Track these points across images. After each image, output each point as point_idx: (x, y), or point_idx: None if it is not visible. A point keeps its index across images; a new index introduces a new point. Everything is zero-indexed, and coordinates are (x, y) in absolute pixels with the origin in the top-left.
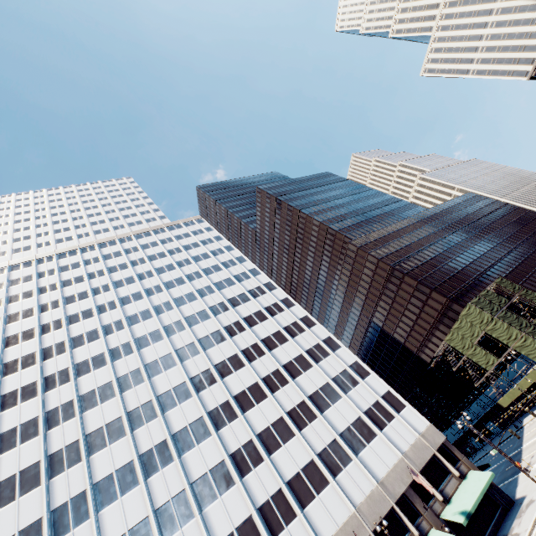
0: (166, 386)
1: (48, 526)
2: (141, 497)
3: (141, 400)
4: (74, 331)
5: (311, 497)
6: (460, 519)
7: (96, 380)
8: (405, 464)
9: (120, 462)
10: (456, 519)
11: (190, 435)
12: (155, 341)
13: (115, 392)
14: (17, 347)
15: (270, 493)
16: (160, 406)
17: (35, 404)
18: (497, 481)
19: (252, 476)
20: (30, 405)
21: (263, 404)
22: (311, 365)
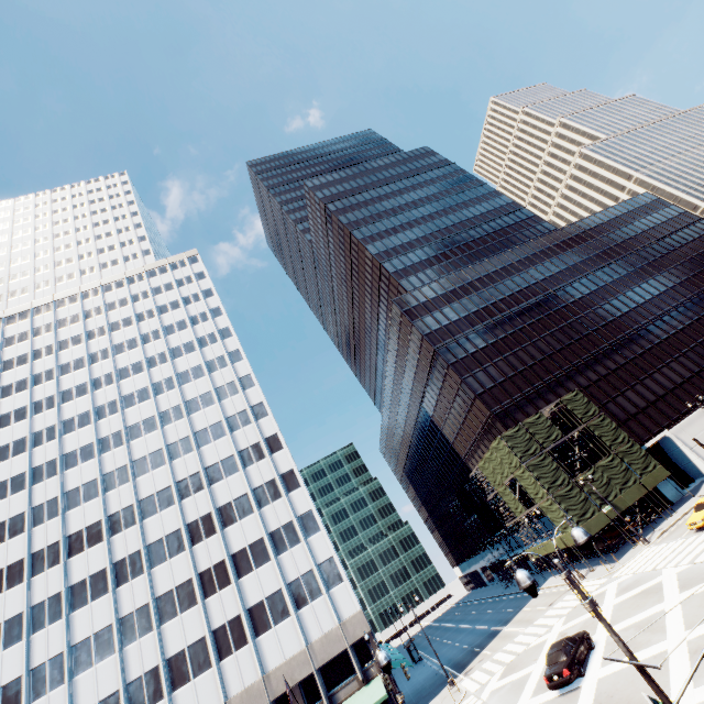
0: (79, 524)
1: None
2: (21, 654)
3: (48, 540)
4: (2, 439)
5: (186, 679)
6: None
7: (10, 509)
8: (305, 657)
9: (10, 613)
10: None
11: (87, 590)
12: (84, 460)
13: (26, 526)
14: None
15: (146, 669)
16: (66, 550)
17: None
18: (459, 658)
19: (134, 647)
20: None
21: (176, 560)
22: (252, 511)
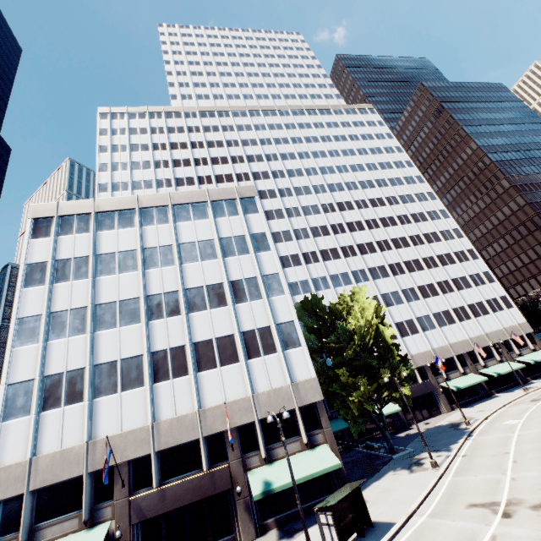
0: (360, 240)
1: (312, 284)
2: None
3: (346, 243)
4: (294, 183)
5: (445, 324)
6: (529, 361)
7: (317, 221)
8: (503, 332)
9: (340, 270)
10: (527, 361)
11: (378, 272)
12: (349, 209)
13: (330, 233)
14: (261, 182)
15: (423, 315)
16: (358, 251)
17: (285, 223)
18: None
19: (413, 304)
20: (283, 222)
21: (421, 273)
22: (455, 262)
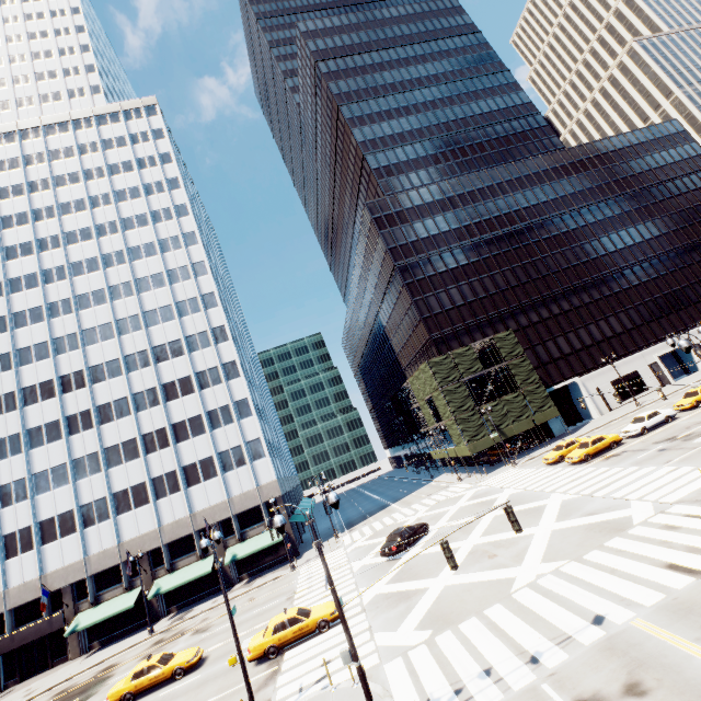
0: (32, 380)
1: None
2: None
3: (4, 389)
4: None
5: (128, 509)
6: (227, 560)
7: None
8: (226, 506)
9: None
10: (227, 558)
11: (43, 435)
12: (33, 322)
13: None
14: None
15: (96, 498)
16: (22, 400)
17: None
18: (354, 519)
19: (86, 482)
20: None
21: (123, 422)
22: (193, 391)
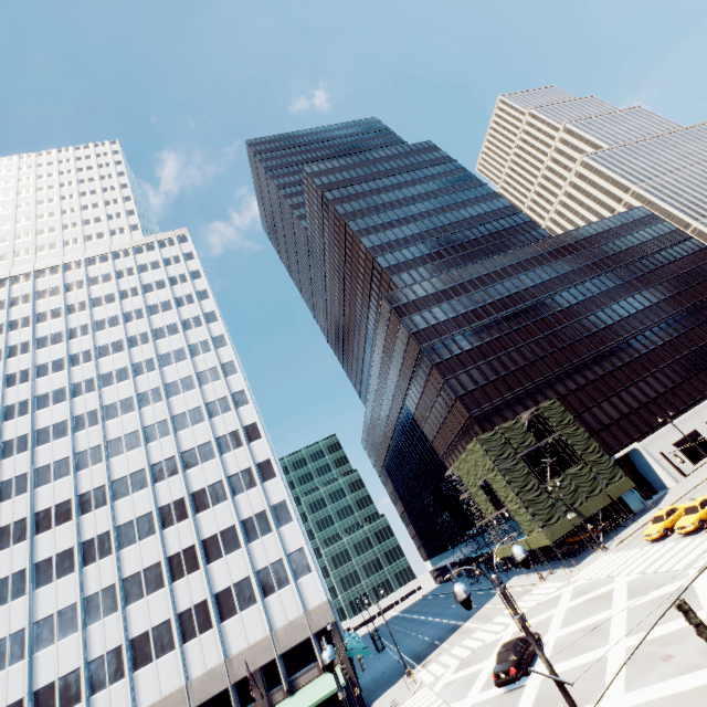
0: (48, 502)
1: None
2: None
3: (15, 516)
4: None
5: (148, 660)
6: None
7: None
8: (268, 643)
9: None
10: None
11: (52, 568)
12: (57, 437)
13: None
14: None
15: (109, 648)
16: (33, 527)
17: None
18: (420, 649)
19: (98, 627)
20: None
21: (146, 543)
22: (225, 498)
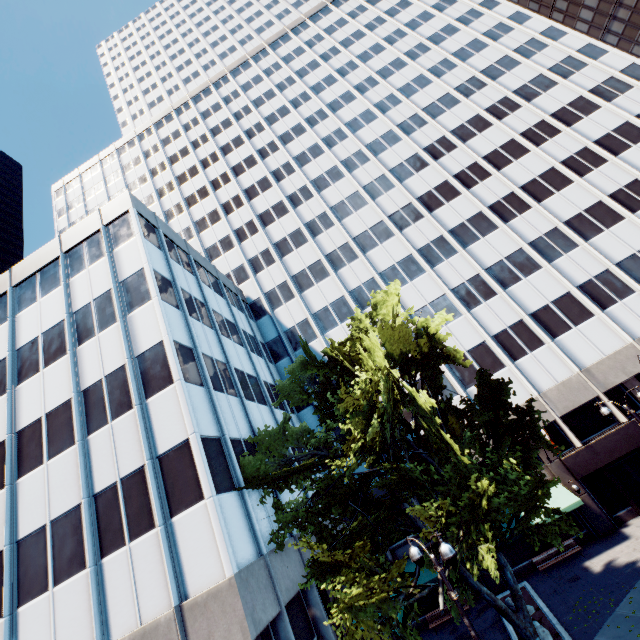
0: (423, 188)
1: (352, 300)
2: (432, 281)
3: (398, 204)
4: (293, 150)
5: None
6: None
7: (340, 192)
8: None
9: (398, 257)
10: None
11: (470, 230)
12: (391, 144)
13: (366, 200)
14: (246, 175)
15: (593, 274)
16: (423, 207)
17: (291, 219)
18: None
19: (564, 261)
20: (287, 220)
21: (567, 191)
22: None
